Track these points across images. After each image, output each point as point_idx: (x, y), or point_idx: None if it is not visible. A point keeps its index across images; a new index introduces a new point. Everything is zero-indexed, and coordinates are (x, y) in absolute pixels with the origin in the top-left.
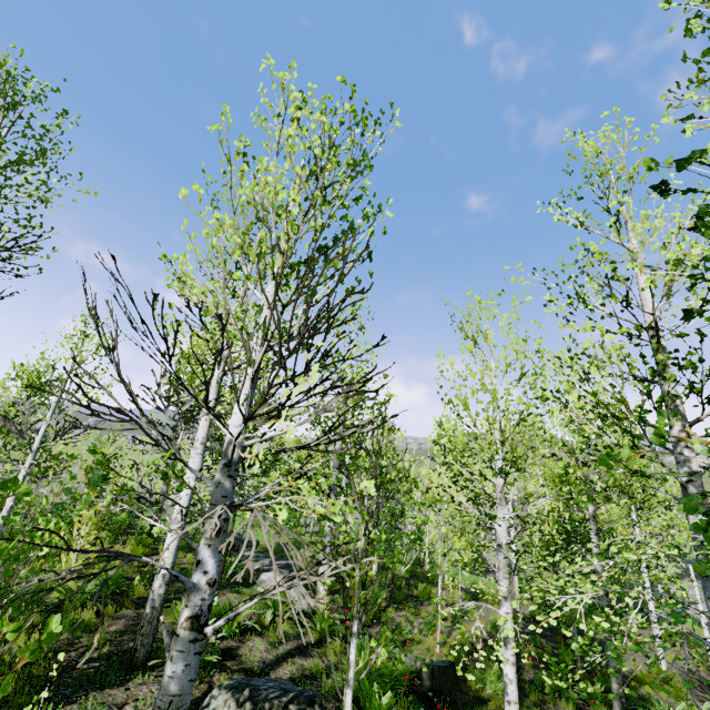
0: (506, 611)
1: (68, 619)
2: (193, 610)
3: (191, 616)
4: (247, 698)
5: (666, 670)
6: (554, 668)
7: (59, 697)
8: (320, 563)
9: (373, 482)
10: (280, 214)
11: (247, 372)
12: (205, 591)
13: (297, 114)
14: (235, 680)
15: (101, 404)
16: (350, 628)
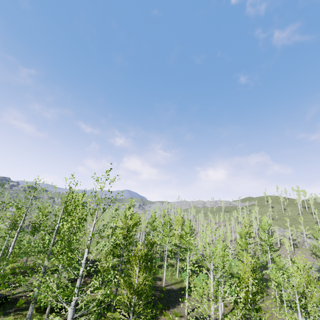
0: None
1: None
2: None
3: None
4: None
5: (177, 312)
6: None
7: None
8: None
9: None
10: None
11: None
12: None
13: None
14: None
15: None
16: None
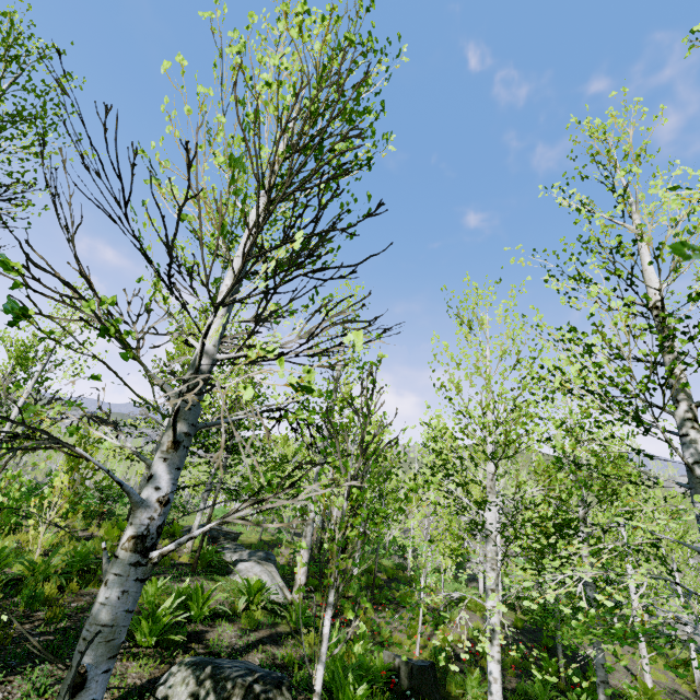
0: (493, 605)
1: (27, 591)
2: (138, 529)
3: (135, 535)
4: (209, 675)
5: (652, 688)
6: (544, 663)
7: (1, 664)
8: (292, 484)
9: (360, 333)
10: (270, 84)
11: (226, 283)
12: (155, 510)
13: (299, 19)
14: (198, 657)
15: (44, 269)
16: (325, 597)
